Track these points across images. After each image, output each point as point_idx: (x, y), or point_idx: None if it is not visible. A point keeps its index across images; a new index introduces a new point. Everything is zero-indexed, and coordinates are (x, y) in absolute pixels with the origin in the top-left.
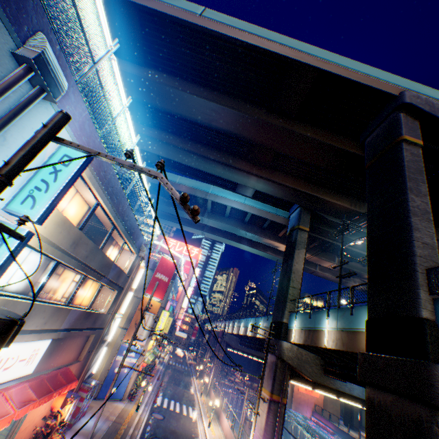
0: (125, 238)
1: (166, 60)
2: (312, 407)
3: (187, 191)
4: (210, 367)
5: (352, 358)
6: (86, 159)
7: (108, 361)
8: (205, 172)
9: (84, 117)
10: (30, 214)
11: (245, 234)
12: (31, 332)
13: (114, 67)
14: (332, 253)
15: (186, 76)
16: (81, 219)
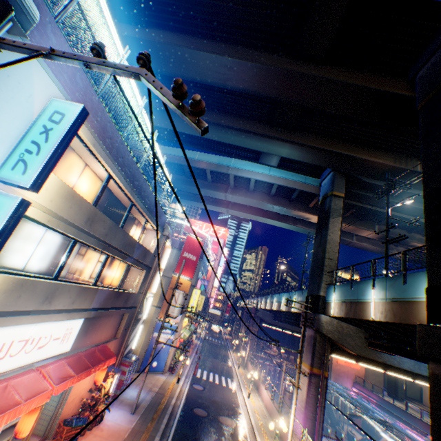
0: (146, 216)
1: (169, 14)
2: (352, 378)
3: (207, 167)
4: (246, 341)
5: (404, 330)
6: (78, 114)
7: (146, 338)
8: (224, 144)
9: (72, 67)
10: (22, 180)
11: (272, 207)
12: (59, 312)
13: (100, 2)
14: (371, 221)
15: (193, 31)
16: (96, 196)
